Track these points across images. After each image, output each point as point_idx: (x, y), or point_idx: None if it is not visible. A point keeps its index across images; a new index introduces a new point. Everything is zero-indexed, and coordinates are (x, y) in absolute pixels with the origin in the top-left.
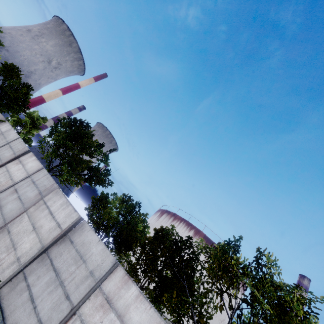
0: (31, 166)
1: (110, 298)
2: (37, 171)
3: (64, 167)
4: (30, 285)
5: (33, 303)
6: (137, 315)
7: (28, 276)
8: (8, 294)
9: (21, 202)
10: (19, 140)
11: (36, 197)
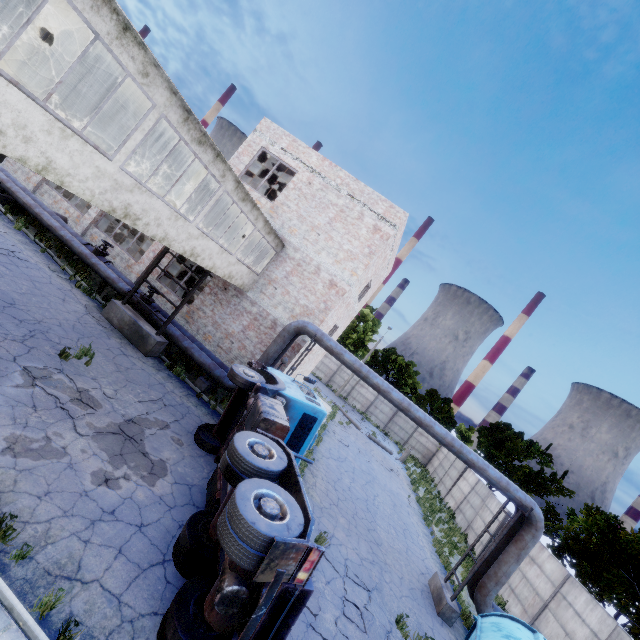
0: (471, 480)
1: (533, 558)
2: (476, 483)
3: None
4: None
5: None
6: (549, 565)
7: None
8: None
9: (473, 508)
10: (458, 460)
11: (480, 503)
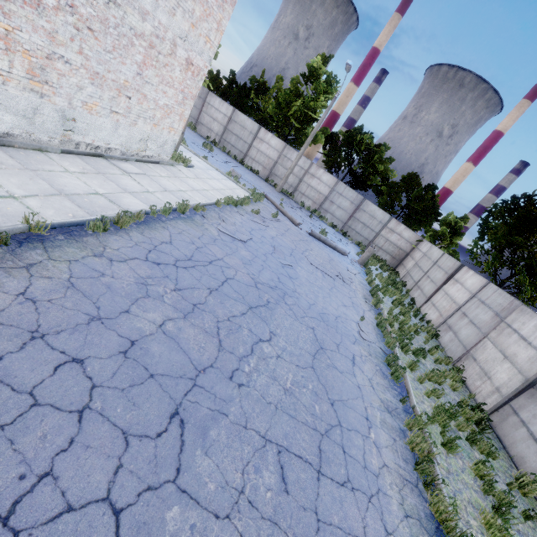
0: (471, 283)
1: None
2: (481, 288)
3: (520, 278)
4: (525, 422)
5: (536, 443)
6: None
7: (518, 411)
8: (499, 424)
9: (475, 326)
10: (445, 257)
11: (492, 319)
